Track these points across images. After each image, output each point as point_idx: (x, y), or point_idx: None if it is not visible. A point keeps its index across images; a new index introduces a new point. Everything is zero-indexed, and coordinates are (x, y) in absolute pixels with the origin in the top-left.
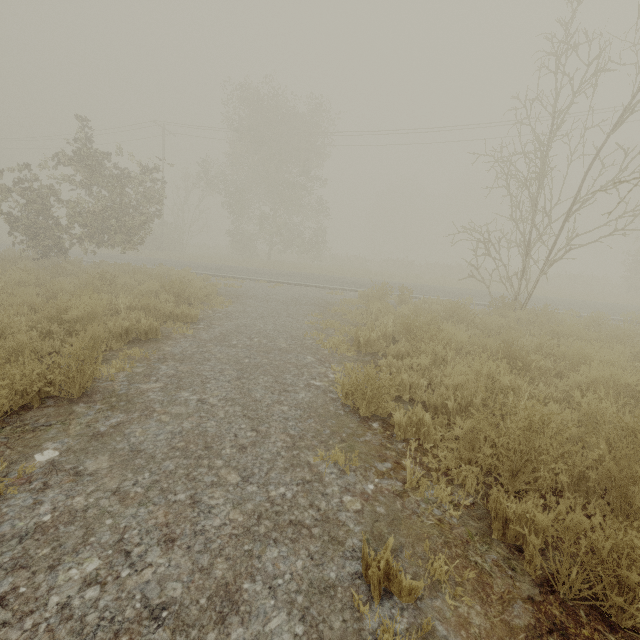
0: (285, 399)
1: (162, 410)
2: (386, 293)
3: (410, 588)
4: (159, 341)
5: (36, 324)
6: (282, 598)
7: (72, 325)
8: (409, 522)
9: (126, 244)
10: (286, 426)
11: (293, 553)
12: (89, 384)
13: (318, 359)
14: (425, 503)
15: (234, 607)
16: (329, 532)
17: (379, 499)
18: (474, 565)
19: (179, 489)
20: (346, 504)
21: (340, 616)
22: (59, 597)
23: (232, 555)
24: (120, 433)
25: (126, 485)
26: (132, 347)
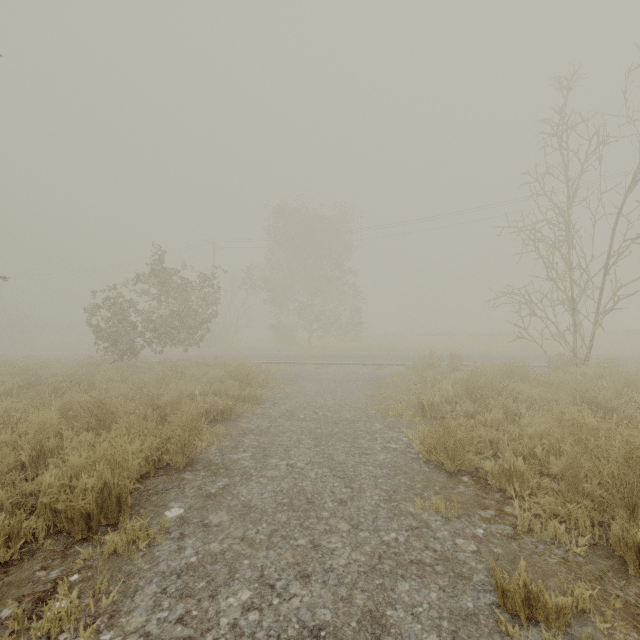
0: (367, 460)
1: (258, 474)
2: (435, 362)
3: (555, 609)
4: (234, 420)
5: (134, 410)
6: (427, 623)
7: (162, 409)
8: (531, 560)
9: (188, 342)
10: (377, 482)
11: (424, 586)
12: (193, 453)
13: (386, 425)
14: (542, 544)
15: (384, 629)
16: (452, 569)
17: (493, 541)
18: (616, 598)
19: (297, 536)
20: (461, 546)
21: (490, 639)
22: (227, 619)
23: (366, 588)
24: (229, 493)
25: (250, 533)
26: (213, 426)
